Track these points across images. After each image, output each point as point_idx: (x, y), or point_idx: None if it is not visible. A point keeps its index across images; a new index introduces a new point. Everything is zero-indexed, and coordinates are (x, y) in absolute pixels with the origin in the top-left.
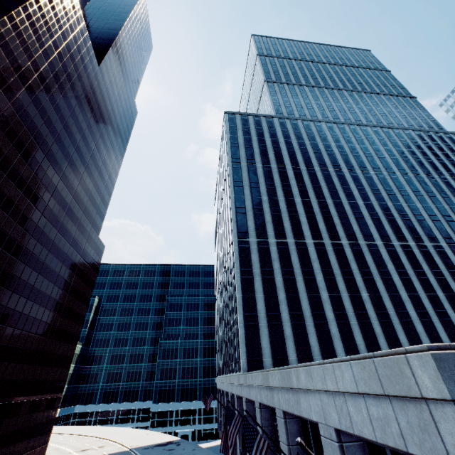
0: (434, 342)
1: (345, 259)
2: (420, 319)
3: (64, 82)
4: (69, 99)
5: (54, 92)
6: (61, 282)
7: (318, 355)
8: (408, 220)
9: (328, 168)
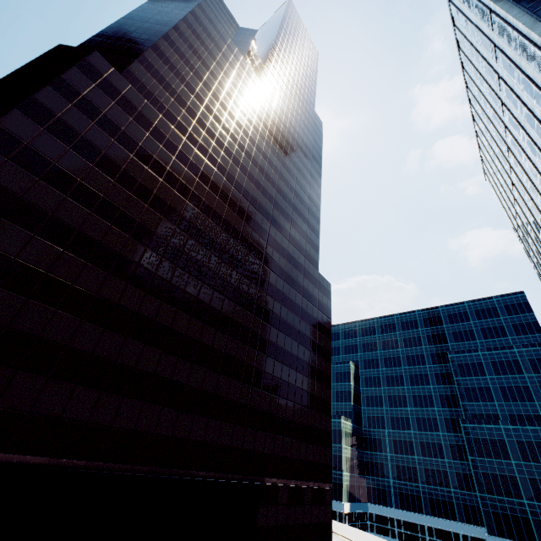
0: None
1: None
2: None
3: (225, 101)
4: (235, 117)
5: (217, 112)
6: (285, 328)
7: None
8: None
9: None
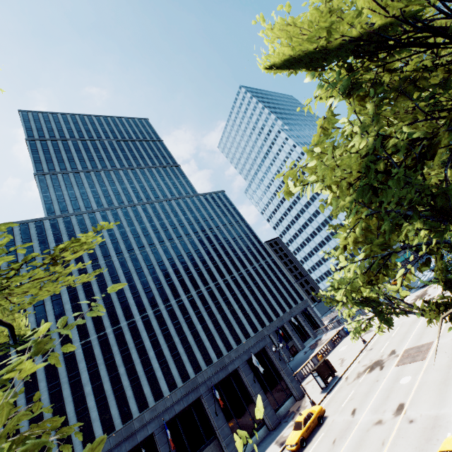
0: (168, 380)
1: (108, 347)
2: (160, 367)
3: None
4: None
5: None
6: None
7: (80, 445)
8: (161, 287)
9: (99, 261)
